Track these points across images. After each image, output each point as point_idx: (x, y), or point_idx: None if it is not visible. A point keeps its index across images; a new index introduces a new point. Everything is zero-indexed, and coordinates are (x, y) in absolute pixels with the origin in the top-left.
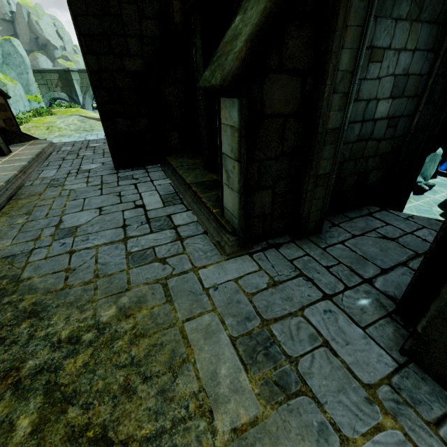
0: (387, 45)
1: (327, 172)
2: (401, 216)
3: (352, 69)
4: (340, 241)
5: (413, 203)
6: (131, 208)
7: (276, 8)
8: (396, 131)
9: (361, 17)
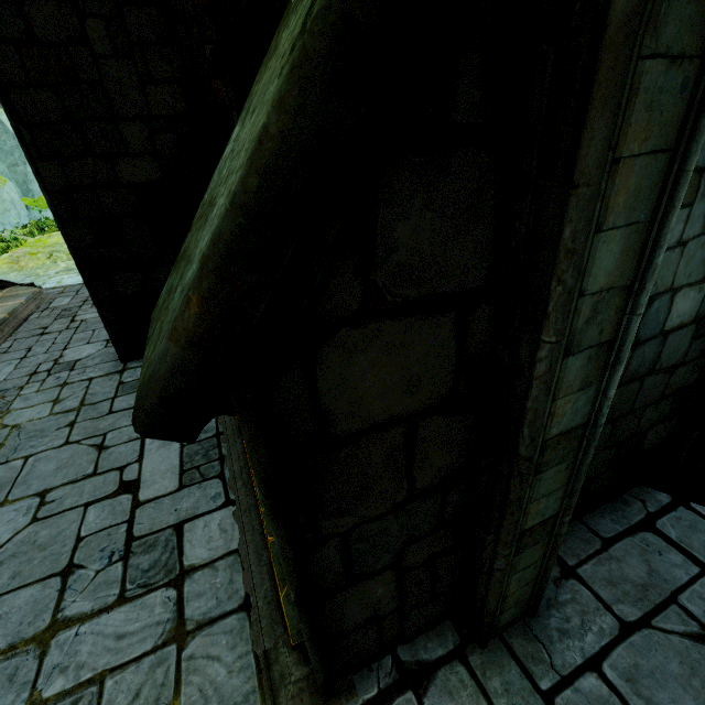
0: None
1: (548, 515)
2: None
3: (628, 278)
4: (590, 655)
5: None
6: (107, 495)
7: (314, 131)
8: None
9: (669, 119)
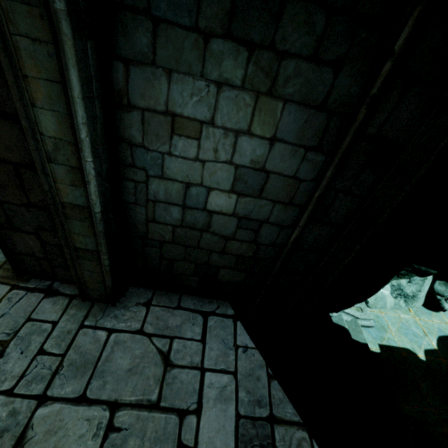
0: (208, 119)
1: (91, 248)
2: (236, 340)
3: (72, 139)
4: (114, 328)
5: (408, 315)
6: None
7: None
8: (260, 237)
9: (51, 68)
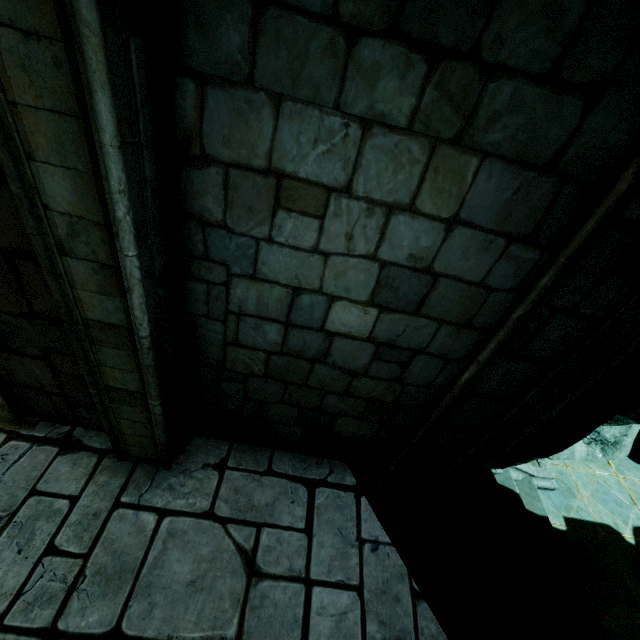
0: (340, 183)
1: (133, 389)
2: (361, 530)
3: (101, 218)
4: (168, 508)
5: (607, 472)
6: None
7: None
8: (409, 373)
9: (60, 88)
